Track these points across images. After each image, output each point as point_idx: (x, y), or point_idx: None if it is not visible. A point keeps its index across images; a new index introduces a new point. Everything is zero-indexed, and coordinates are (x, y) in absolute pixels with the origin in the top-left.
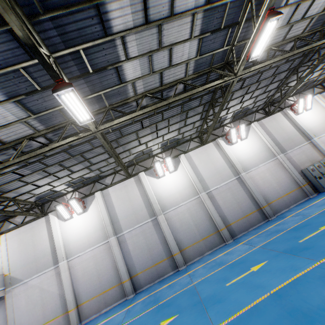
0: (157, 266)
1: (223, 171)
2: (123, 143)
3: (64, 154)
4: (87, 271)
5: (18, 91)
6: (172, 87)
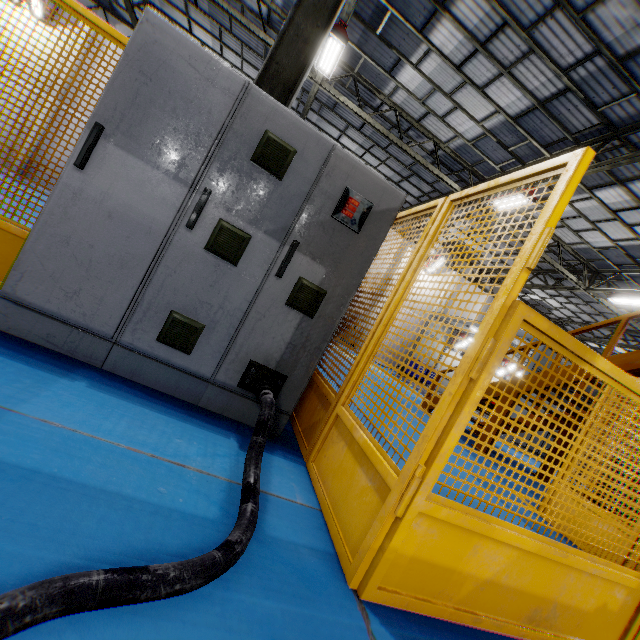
0: None
1: None
2: None
3: None
4: None
5: None
6: None
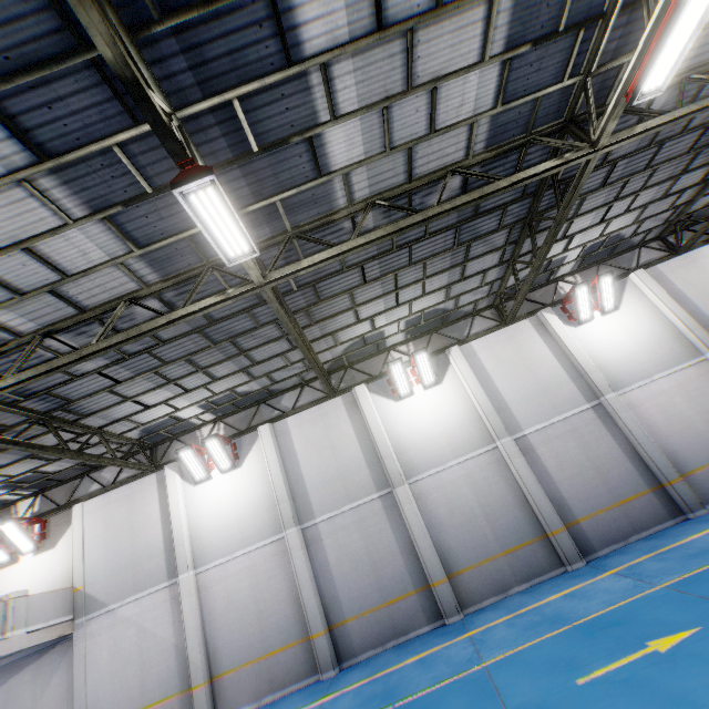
0: (391, 608)
1: (557, 388)
2: (321, 318)
3: (198, 338)
4: (235, 602)
5: (109, 197)
6: (436, 183)
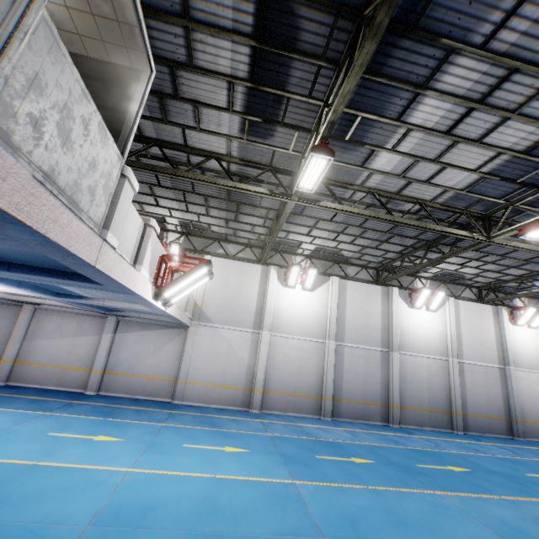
0: (366, 406)
1: (488, 349)
2: (432, 250)
3: (389, 226)
4: (287, 360)
5: (502, 173)
6: None
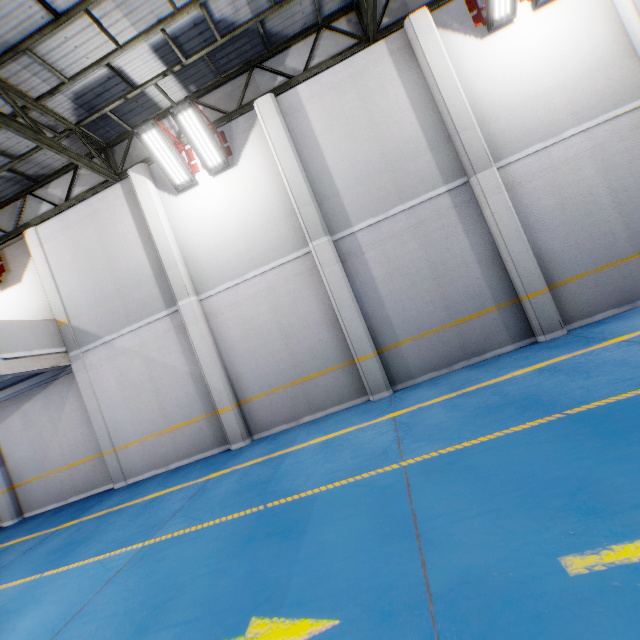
0: (461, 328)
1: None
2: None
3: None
4: (255, 328)
5: None
6: None
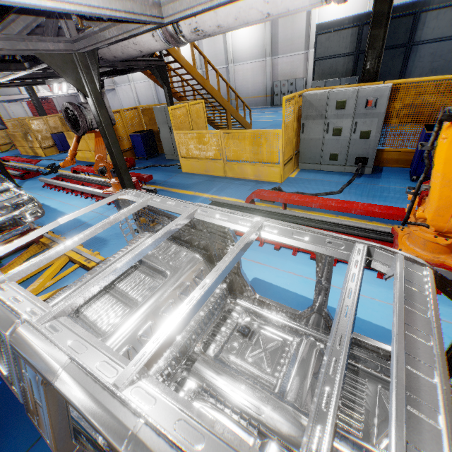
0: None
1: (219, 56)
2: None
3: None
4: (143, 93)
5: None
6: None
